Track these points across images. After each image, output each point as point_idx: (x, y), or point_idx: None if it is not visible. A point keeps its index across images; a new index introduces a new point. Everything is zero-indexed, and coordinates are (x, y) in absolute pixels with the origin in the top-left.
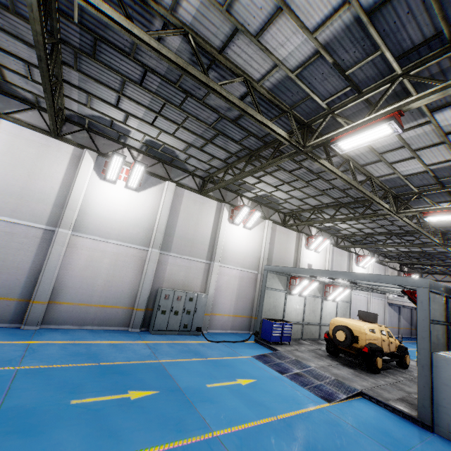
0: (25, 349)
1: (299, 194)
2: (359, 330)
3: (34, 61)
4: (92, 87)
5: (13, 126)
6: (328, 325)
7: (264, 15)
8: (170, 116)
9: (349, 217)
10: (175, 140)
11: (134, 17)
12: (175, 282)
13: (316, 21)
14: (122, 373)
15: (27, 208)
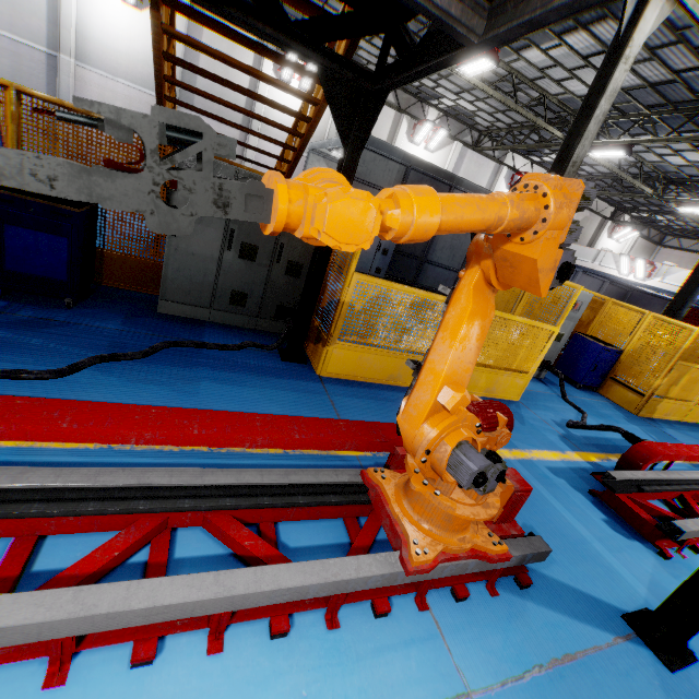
0: None
1: None
2: None
3: None
4: None
5: None
6: None
7: None
8: None
9: None
10: None
11: None
12: None
13: None
14: None
15: (24, 24)
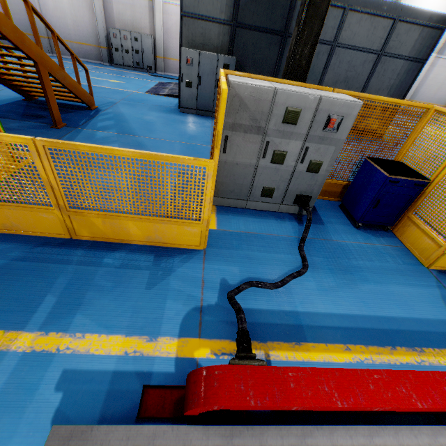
0: None
1: None
2: None
3: None
4: None
5: None
6: None
7: None
8: None
9: None
10: None
11: None
12: (125, 24)
13: None
14: None
15: None
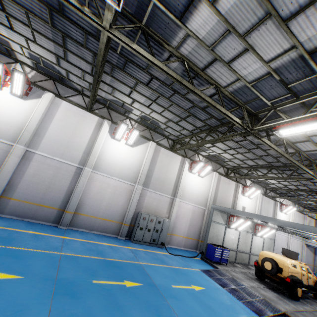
0: (62, 242)
1: (240, 157)
2: (283, 264)
3: (87, 70)
4: (117, 85)
5: (67, 104)
6: (256, 255)
7: (236, 52)
8: (160, 103)
9: (279, 177)
10: (160, 117)
11: (153, 50)
12: (150, 209)
13: (270, 56)
14: (118, 267)
15: (69, 153)
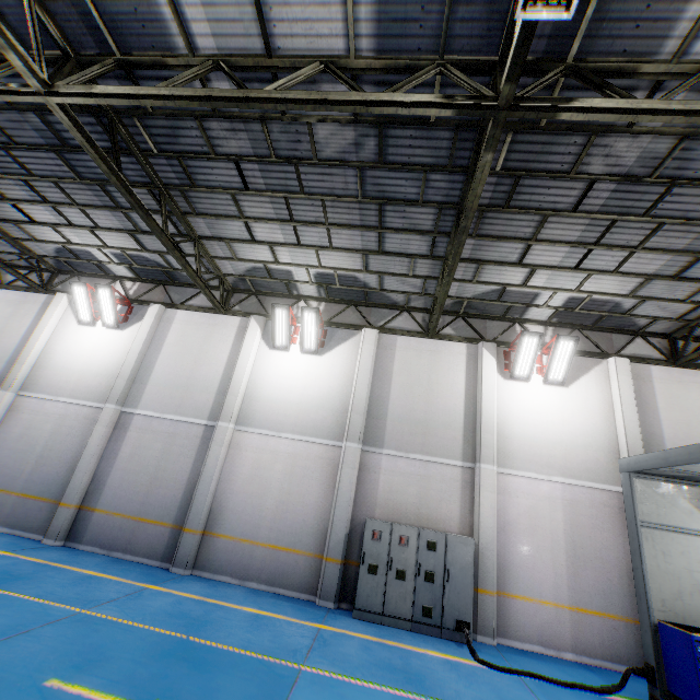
0: (129, 593)
1: (658, 263)
2: None
3: (172, 230)
4: (221, 229)
5: (185, 314)
6: None
7: None
8: (307, 217)
9: None
10: (342, 256)
11: None
12: (400, 509)
13: None
14: (199, 662)
15: (191, 401)
